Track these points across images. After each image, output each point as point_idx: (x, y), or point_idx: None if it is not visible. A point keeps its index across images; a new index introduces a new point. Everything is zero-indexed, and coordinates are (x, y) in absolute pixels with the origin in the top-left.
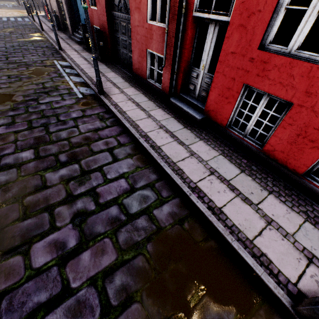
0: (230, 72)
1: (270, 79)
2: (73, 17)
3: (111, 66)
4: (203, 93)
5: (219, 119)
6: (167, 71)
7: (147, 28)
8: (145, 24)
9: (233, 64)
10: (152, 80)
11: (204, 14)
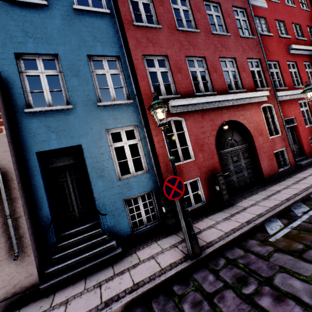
0: (304, 137)
1: (311, 132)
2: (35, 236)
3: (247, 195)
4: (298, 153)
5: (311, 154)
6: (290, 153)
7: (271, 140)
8: (268, 139)
9: (304, 134)
10: (281, 168)
11: (288, 125)
